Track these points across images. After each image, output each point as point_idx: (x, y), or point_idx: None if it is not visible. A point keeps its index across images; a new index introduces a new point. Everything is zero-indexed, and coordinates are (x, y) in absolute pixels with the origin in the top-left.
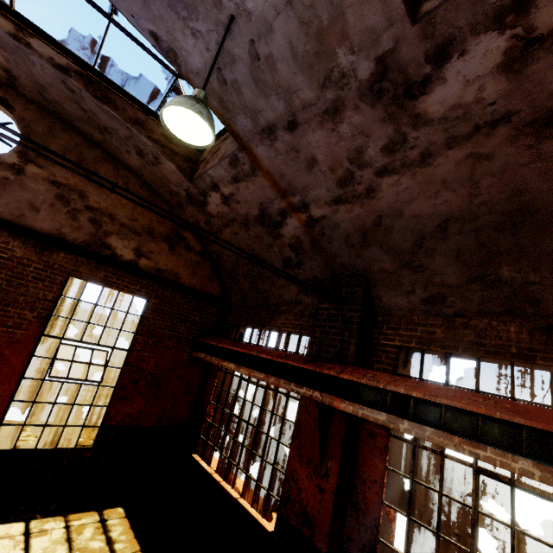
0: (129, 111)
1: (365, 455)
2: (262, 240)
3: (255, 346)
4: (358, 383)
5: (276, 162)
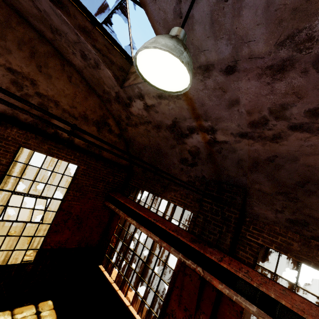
0: (79, 18)
1: (225, 312)
2: (168, 141)
3: (152, 213)
4: (234, 273)
5: (201, 93)
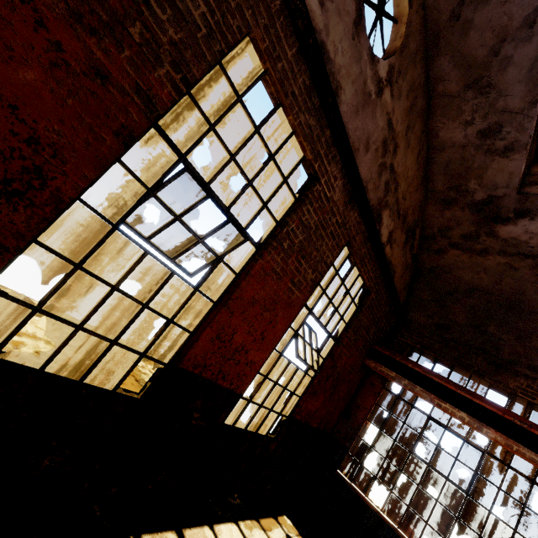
0: None
1: None
2: None
3: (505, 409)
4: None
5: None
